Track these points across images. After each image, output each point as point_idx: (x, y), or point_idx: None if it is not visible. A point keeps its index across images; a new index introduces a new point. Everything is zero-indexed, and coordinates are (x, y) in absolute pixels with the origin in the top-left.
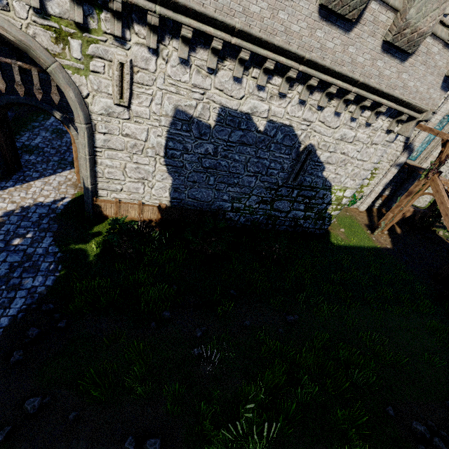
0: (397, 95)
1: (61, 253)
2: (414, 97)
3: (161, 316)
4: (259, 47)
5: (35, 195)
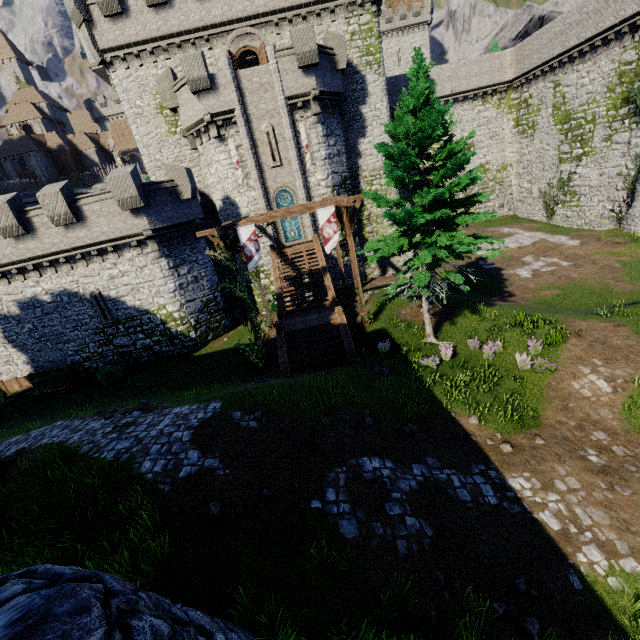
0: (104, 239)
1: None
2: (122, 232)
3: None
4: (2, 268)
5: None
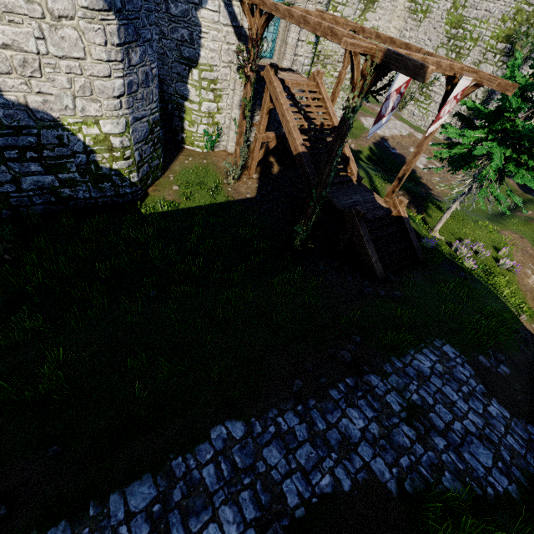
0: None
1: None
2: None
3: None
4: None
5: None
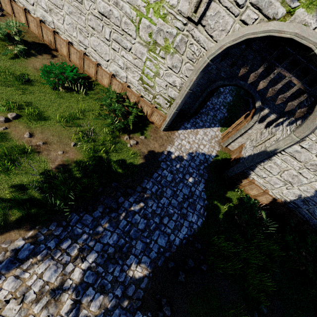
0: None
1: (207, 201)
2: None
3: (258, 306)
4: None
5: (199, 141)
